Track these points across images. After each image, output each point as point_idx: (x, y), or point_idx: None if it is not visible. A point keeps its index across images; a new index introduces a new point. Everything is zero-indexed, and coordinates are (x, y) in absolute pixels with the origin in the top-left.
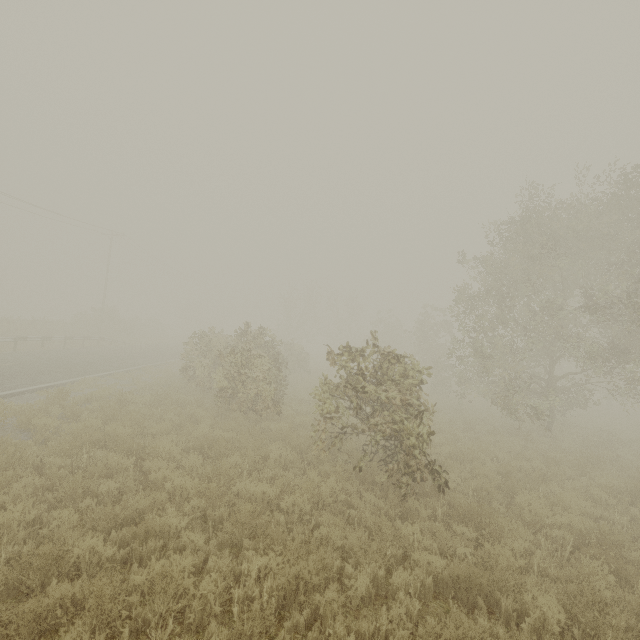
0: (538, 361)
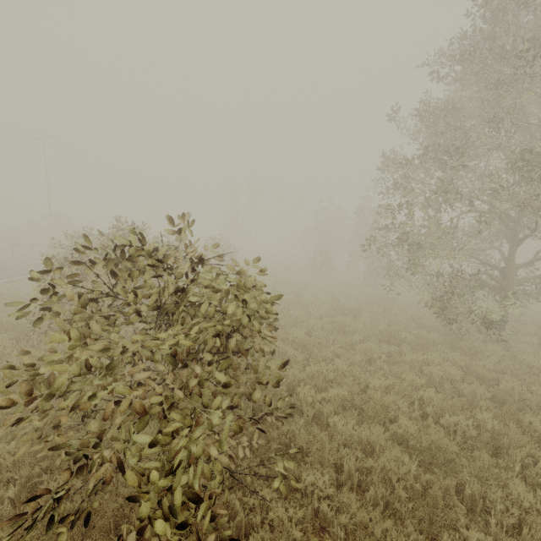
0: (491, 244)
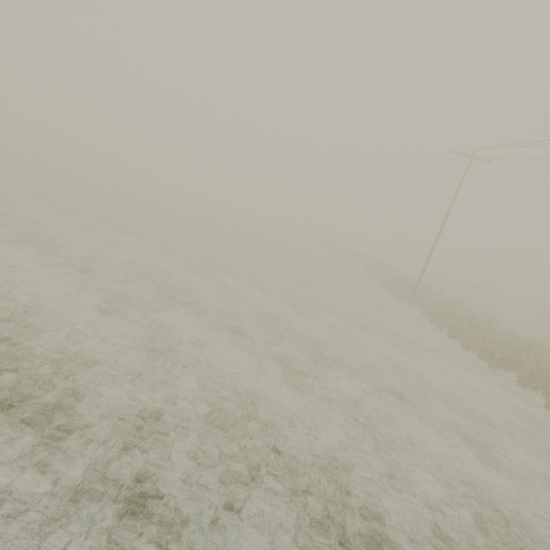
0: None
